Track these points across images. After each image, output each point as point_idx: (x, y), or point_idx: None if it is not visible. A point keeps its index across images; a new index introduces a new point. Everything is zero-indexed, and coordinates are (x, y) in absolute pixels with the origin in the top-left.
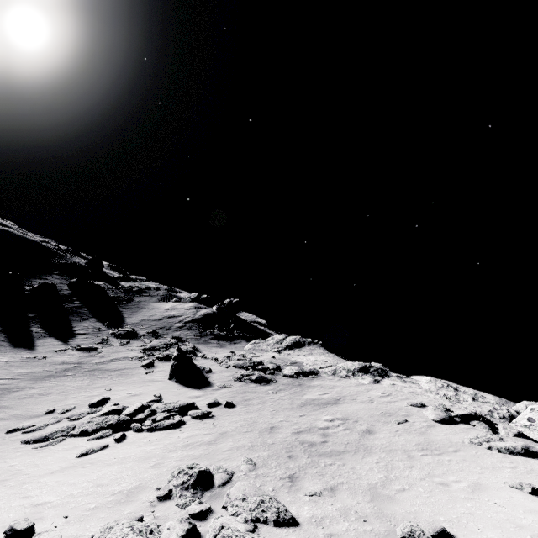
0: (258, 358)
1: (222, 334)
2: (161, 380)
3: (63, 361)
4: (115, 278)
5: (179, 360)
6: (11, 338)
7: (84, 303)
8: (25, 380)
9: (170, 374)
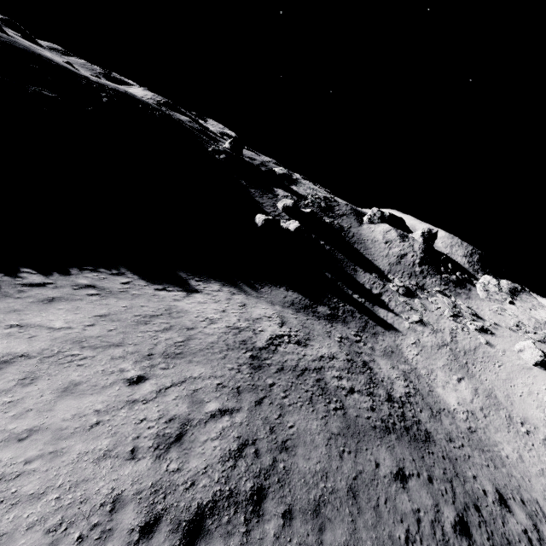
0: (524, 321)
1: (456, 280)
2: (529, 366)
3: (433, 342)
4: (278, 178)
5: (545, 356)
6: (372, 319)
7: (328, 243)
8: (469, 379)
9: (535, 363)
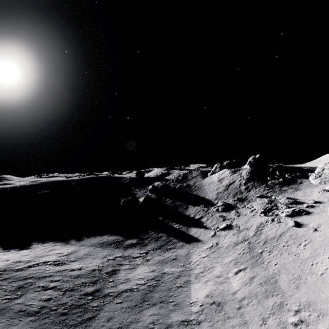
0: None
1: (282, 181)
2: None
3: (231, 242)
4: (159, 177)
5: None
6: (178, 238)
7: (171, 199)
8: (252, 268)
9: None
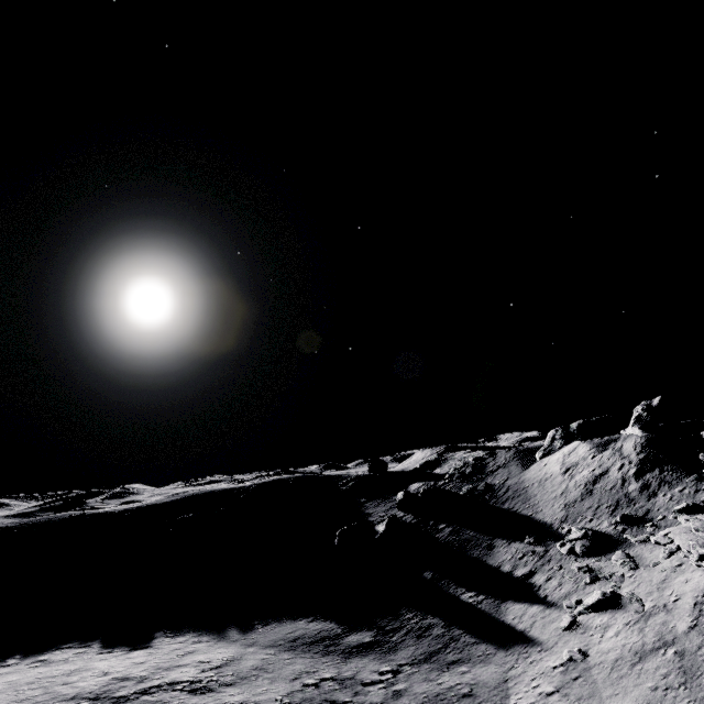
0: None
1: None
2: None
3: (625, 647)
4: (419, 470)
5: None
6: (473, 631)
7: (451, 523)
8: None
9: None
